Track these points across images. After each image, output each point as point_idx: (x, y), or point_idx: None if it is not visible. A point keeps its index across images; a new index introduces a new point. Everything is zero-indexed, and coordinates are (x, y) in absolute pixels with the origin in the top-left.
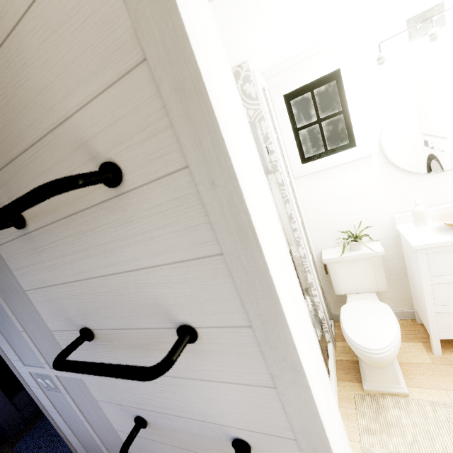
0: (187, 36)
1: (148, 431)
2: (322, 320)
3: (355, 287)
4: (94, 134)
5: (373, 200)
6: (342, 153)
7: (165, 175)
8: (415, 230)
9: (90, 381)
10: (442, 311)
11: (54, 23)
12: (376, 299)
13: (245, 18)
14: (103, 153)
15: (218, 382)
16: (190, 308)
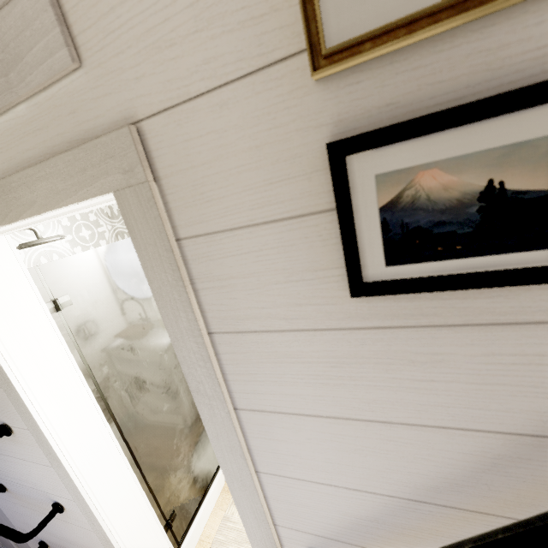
0: None
1: (10, 495)
2: None
3: None
4: None
5: None
6: None
7: None
8: None
9: None
10: None
11: None
12: None
13: None
14: None
15: (33, 463)
16: (4, 414)
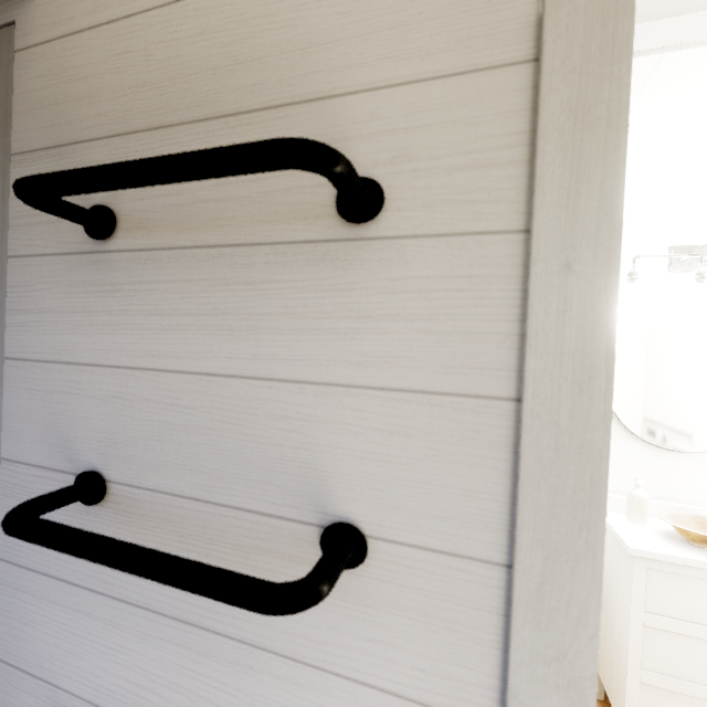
0: (631, 48)
1: None
2: None
3: None
4: (365, 133)
5: None
6: None
7: (467, 232)
8: (629, 525)
9: (12, 605)
10: (650, 683)
11: None
12: None
13: None
14: (364, 165)
15: (353, 682)
16: (380, 490)
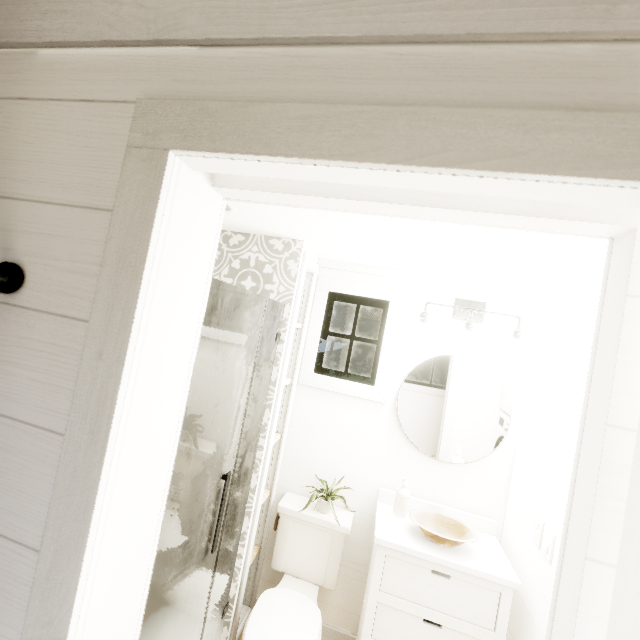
0: (153, 224)
1: None
2: (231, 601)
3: (299, 567)
4: (24, 230)
5: (367, 456)
6: (358, 384)
7: (66, 315)
8: (390, 517)
9: None
10: None
11: (61, 126)
12: (314, 596)
13: (305, 212)
14: (19, 252)
15: None
16: None
